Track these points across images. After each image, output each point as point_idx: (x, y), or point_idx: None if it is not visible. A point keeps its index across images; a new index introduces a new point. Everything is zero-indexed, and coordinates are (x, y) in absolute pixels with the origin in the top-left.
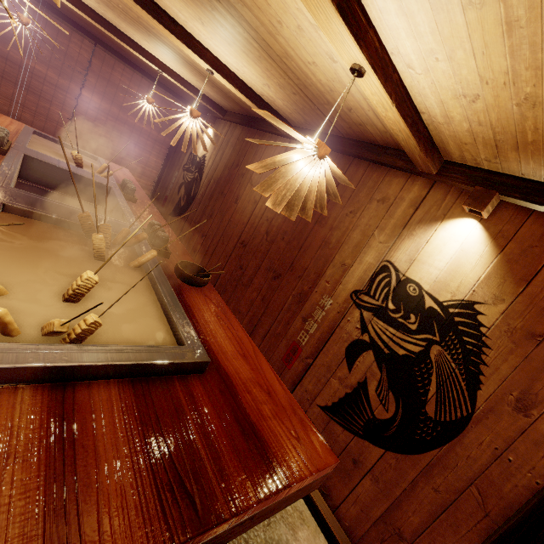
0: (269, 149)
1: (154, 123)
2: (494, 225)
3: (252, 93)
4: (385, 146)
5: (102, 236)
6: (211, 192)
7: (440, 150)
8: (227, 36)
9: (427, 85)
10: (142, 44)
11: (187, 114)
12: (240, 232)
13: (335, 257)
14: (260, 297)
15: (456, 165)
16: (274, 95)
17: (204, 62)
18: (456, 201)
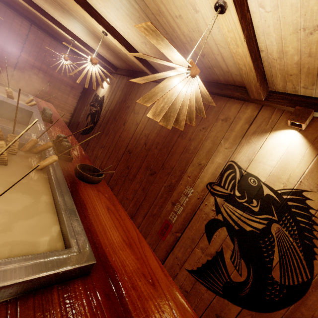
0: (145, 90)
1: (71, 76)
2: (310, 134)
3: (134, 50)
4: (225, 83)
5: (2, 143)
6: (107, 118)
7: (268, 82)
8: (115, 2)
9: (273, 22)
10: (60, 21)
11: (88, 61)
12: (126, 144)
13: (193, 159)
14: (141, 187)
15: (279, 93)
16: (149, 51)
17: (100, 25)
18: (280, 118)
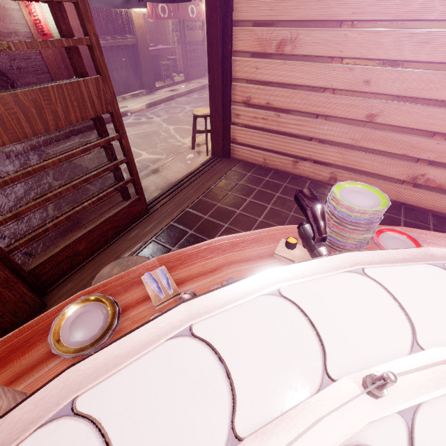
0: None
1: None
2: None
3: None
4: None
5: None
6: None
7: None
8: None
9: None
10: None
11: None
12: None
13: (165, 25)
14: None
15: None
16: None
17: None
18: None
